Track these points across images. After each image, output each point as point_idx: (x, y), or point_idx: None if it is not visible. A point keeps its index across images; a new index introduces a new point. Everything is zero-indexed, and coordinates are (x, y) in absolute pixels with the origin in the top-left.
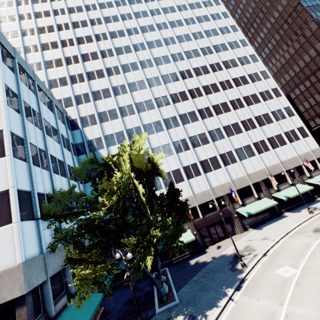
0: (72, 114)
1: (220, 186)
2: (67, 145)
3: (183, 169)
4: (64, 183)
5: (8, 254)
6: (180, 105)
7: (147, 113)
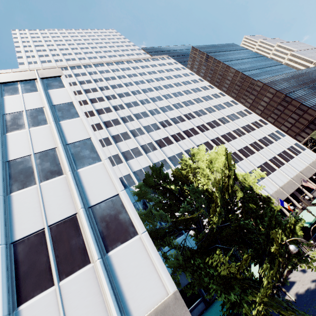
0: None
1: None
2: None
3: None
4: None
5: (150, 281)
6: (194, 138)
7: (168, 147)
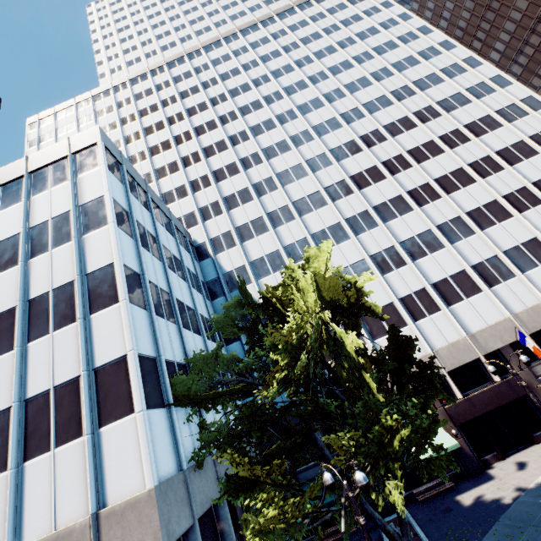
0: (197, 236)
1: (488, 330)
2: (195, 283)
3: (400, 303)
4: (199, 345)
5: (132, 470)
6: (371, 190)
7: (315, 214)
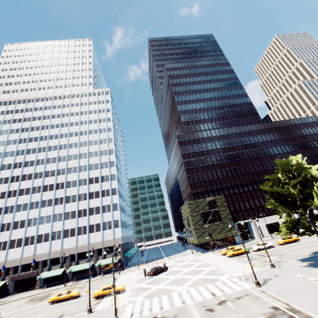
0: None
1: (40, 254)
2: None
3: (25, 239)
4: None
5: None
6: (46, 193)
7: (23, 197)
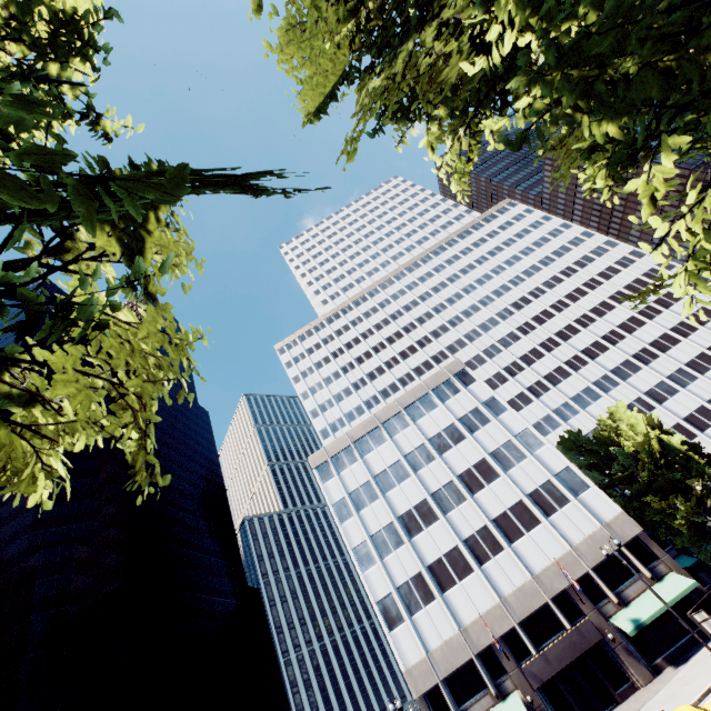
0: None
1: None
2: None
3: None
4: None
5: (606, 508)
6: (602, 359)
7: (565, 383)
